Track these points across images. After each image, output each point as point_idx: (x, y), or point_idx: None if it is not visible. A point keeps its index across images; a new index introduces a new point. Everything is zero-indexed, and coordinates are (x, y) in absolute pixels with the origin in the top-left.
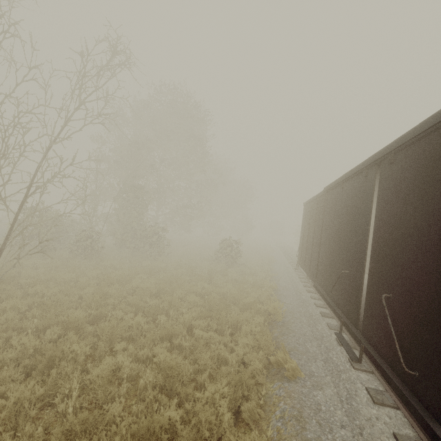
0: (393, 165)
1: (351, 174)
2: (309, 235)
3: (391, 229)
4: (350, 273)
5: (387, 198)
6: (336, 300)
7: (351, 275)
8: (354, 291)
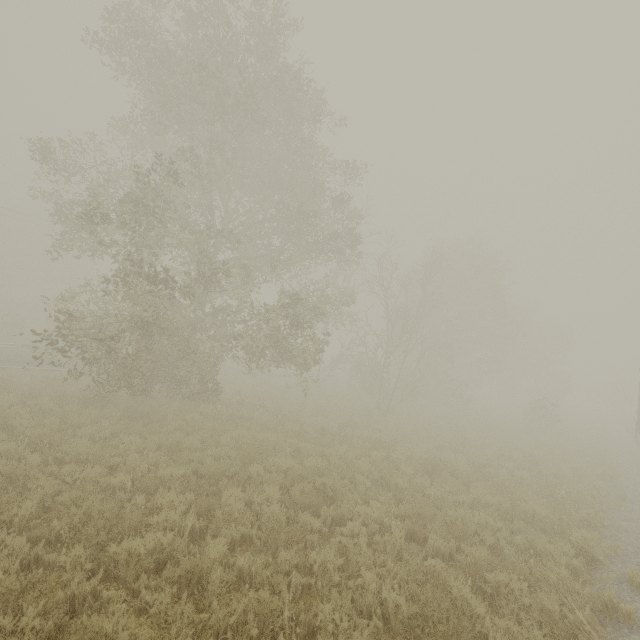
0: None
1: None
2: None
3: None
4: None
5: None
6: None
7: None
8: None
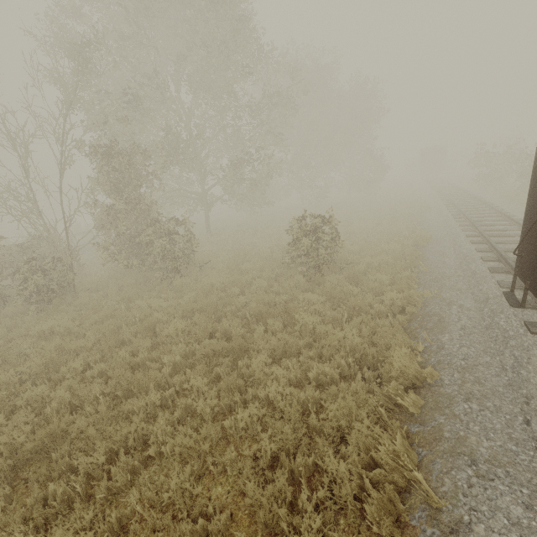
0: None
1: None
2: None
3: None
4: None
5: None
6: None
7: None
8: None
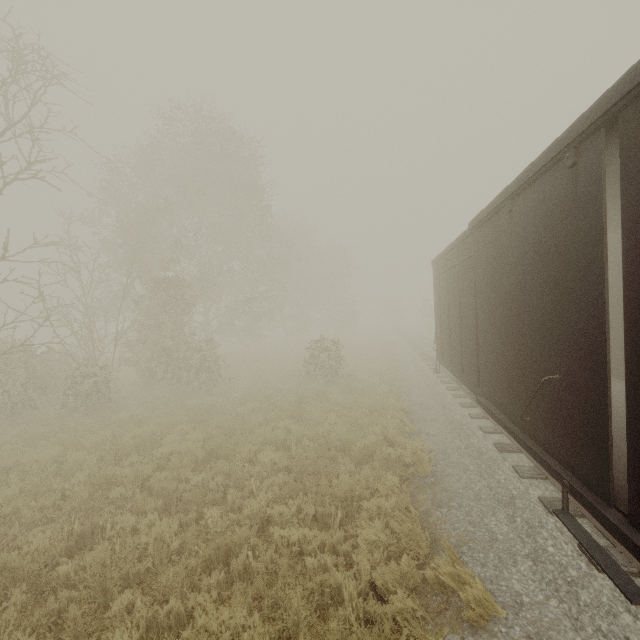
0: None
1: (531, 174)
2: (451, 312)
3: None
4: (564, 379)
5: None
6: (536, 434)
7: (567, 384)
8: (585, 420)
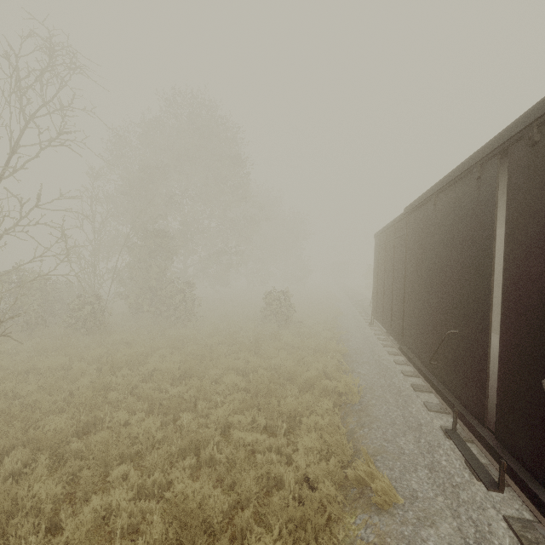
0: (537, 146)
1: (450, 179)
2: (386, 277)
3: (544, 260)
4: (462, 334)
5: (530, 207)
6: (440, 374)
7: (463, 337)
8: (473, 364)
